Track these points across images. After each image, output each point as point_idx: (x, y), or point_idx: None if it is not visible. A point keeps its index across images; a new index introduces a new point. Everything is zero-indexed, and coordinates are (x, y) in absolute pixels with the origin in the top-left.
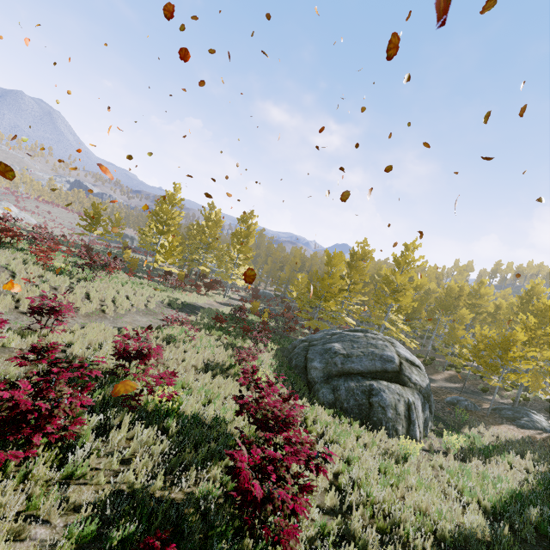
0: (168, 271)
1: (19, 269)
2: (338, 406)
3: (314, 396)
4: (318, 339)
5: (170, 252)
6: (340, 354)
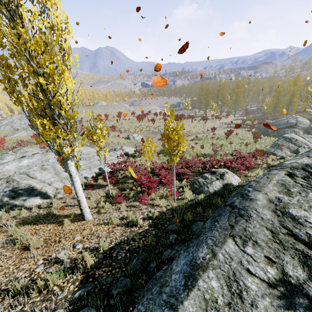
0: (212, 114)
1: (197, 124)
2: (275, 136)
3: (269, 135)
4: (271, 123)
5: (215, 109)
6: (276, 125)
